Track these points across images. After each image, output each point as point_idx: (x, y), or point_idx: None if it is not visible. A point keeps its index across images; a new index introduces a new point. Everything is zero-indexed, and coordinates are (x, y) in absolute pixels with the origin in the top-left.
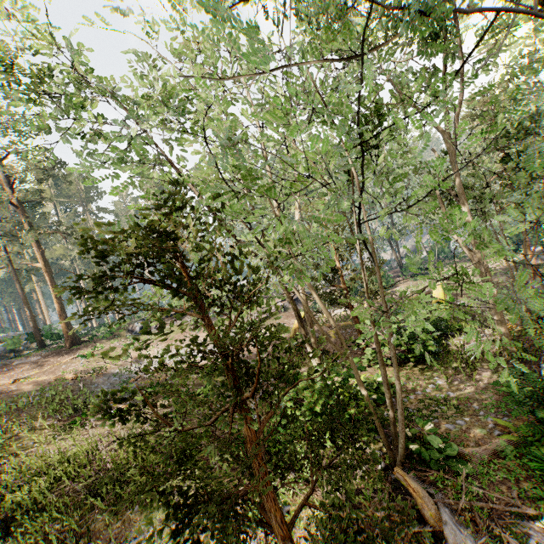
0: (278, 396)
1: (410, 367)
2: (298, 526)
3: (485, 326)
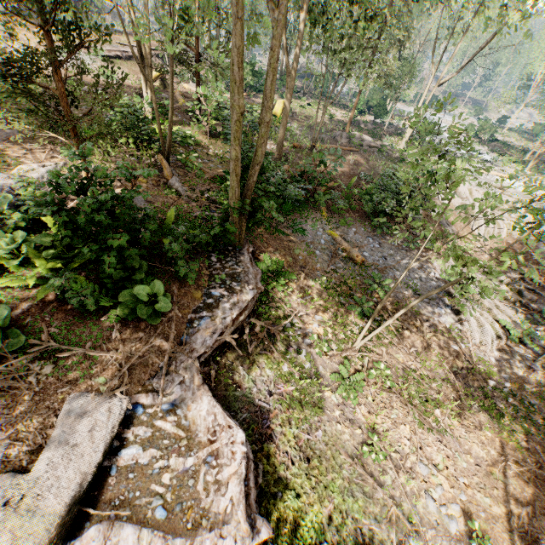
0: (69, 40)
1: (219, 140)
2: (94, 164)
3: (286, 142)
